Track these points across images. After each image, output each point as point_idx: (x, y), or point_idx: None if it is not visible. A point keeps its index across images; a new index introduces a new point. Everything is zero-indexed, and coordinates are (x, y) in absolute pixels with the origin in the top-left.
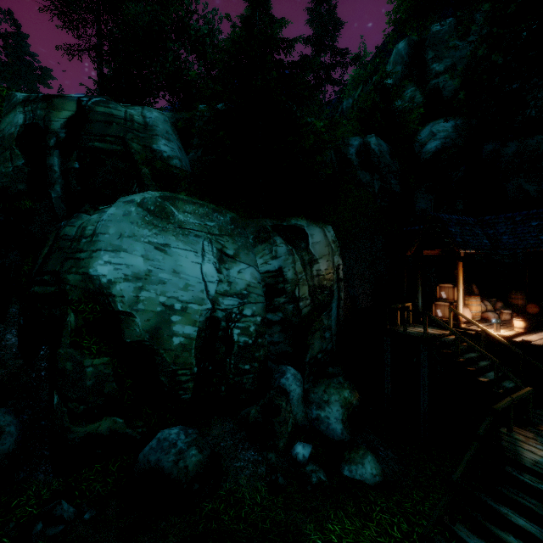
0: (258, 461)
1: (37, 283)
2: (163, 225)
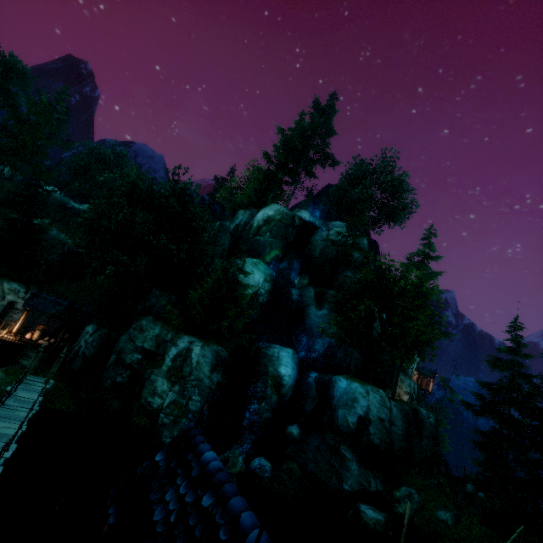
0: None
1: None
2: None
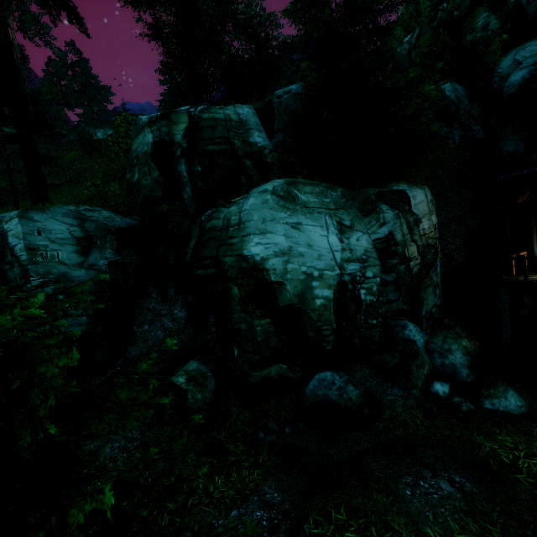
0: (405, 396)
1: (199, 267)
2: (292, 207)
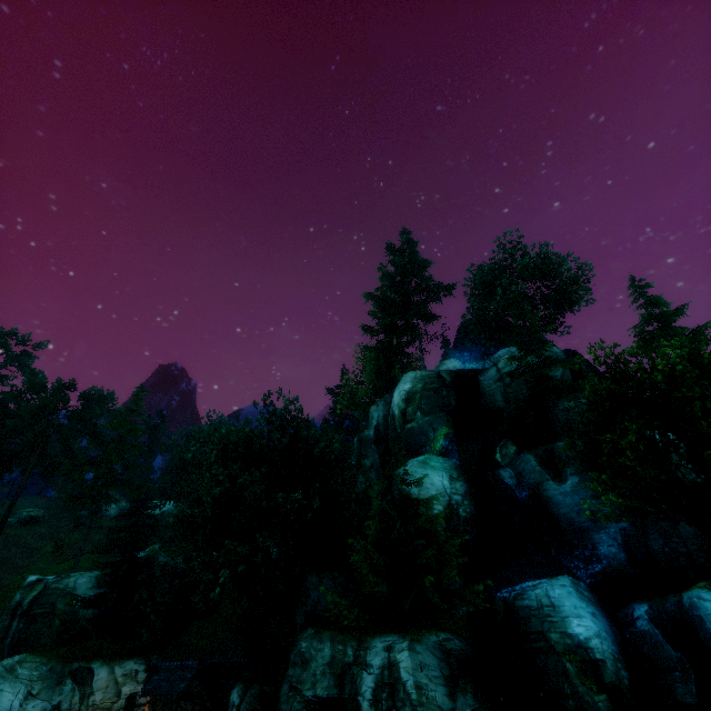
0: None
1: None
2: (9, 677)
